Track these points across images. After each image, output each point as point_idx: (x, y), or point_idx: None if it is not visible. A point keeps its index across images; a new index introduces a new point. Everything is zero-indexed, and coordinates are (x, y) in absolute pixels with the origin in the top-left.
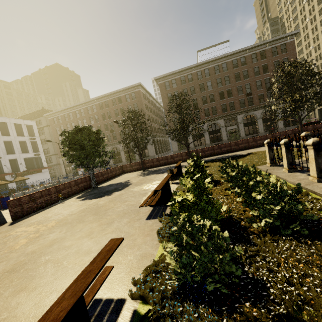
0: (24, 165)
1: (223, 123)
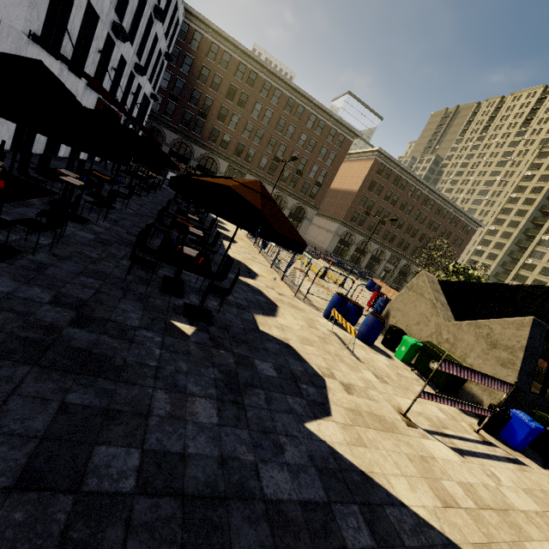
0: (137, 109)
1: (389, 256)
